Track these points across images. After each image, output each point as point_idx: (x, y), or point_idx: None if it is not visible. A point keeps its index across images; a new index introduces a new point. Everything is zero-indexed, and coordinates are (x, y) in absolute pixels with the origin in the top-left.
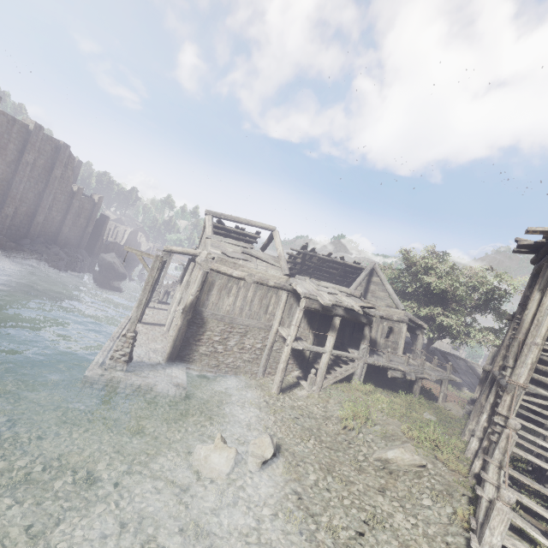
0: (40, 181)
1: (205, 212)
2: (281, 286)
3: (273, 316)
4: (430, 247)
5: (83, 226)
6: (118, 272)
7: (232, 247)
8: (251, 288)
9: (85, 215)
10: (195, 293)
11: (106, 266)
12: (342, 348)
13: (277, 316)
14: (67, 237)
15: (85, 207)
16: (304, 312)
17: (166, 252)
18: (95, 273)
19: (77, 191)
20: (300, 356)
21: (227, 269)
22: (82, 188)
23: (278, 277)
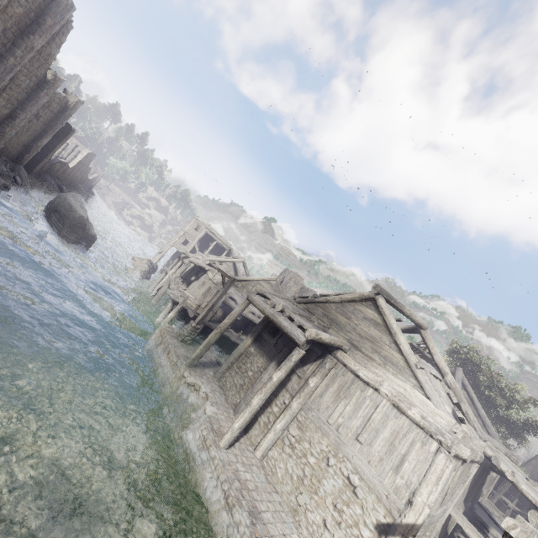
0: (2, 41)
1: (379, 290)
2: (480, 459)
3: (452, 495)
4: (478, 346)
5: (36, 133)
6: (88, 233)
7: (440, 386)
8: (461, 467)
9: (45, 118)
10: (434, 503)
11: (74, 221)
12: (471, 515)
13: (457, 496)
14: (5, 142)
15: (50, 107)
16: (471, 483)
17: (311, 339)
18: (45, 220)
19: (52, 81)
20: (442, 535)
21: (464, 449)
22: (61, 80)
23: (482, 447)
